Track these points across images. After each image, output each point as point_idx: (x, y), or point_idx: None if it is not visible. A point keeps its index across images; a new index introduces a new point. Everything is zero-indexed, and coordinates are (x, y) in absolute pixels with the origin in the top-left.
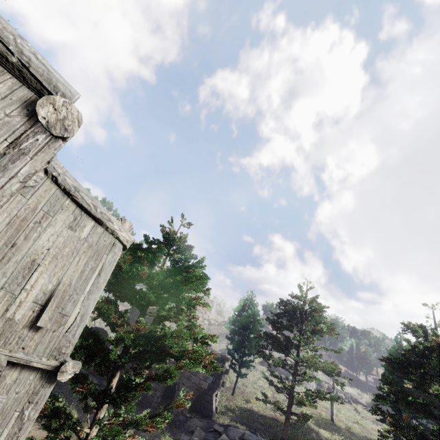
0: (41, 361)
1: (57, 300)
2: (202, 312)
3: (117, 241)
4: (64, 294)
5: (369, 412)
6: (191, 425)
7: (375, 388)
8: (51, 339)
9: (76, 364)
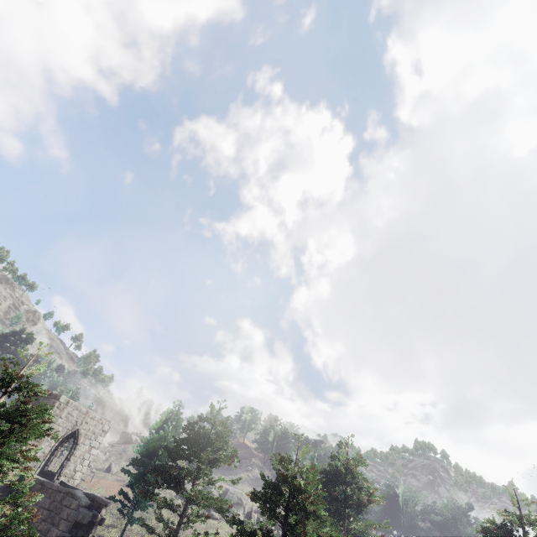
0: None
1: None
2: (91, 438)
3: None
4: None
5: None
6: None
7: None
8: None
9: None
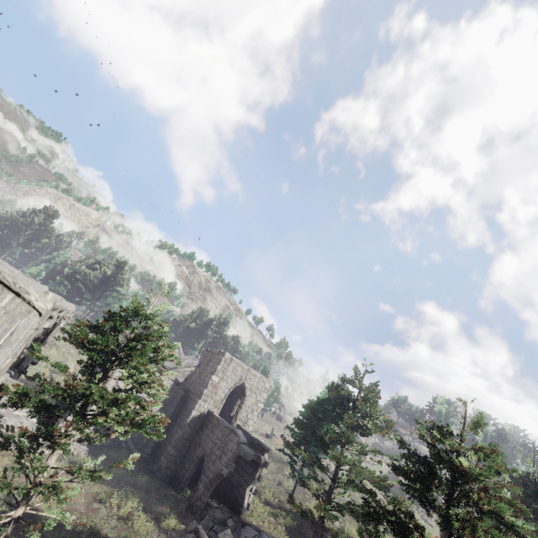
0: None
1: None
2: (256, 392)
3: (33, 309)
4: None
5: None
6: (210, 514)
7: None
8: None
9: None
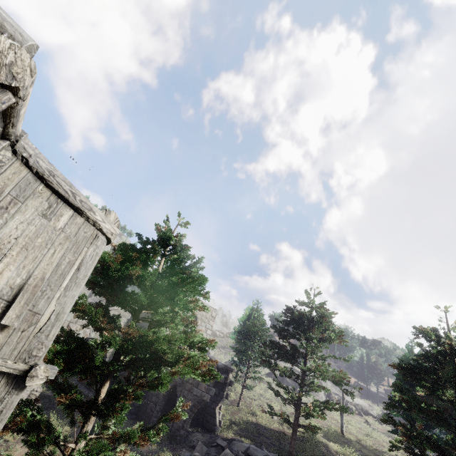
0: (6, 365)
1: (26, 295)
2: (205, 321)
3: (99, 233)
4: (36, 289)
5: (380, 424)
6: (193, 440)
7: (386, 399)
8: (19, 340)
9: (51, 368)
